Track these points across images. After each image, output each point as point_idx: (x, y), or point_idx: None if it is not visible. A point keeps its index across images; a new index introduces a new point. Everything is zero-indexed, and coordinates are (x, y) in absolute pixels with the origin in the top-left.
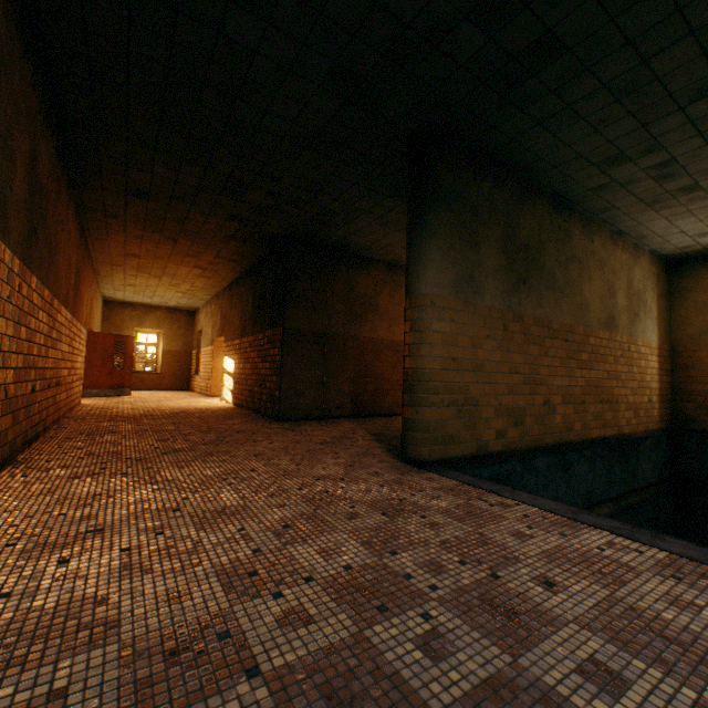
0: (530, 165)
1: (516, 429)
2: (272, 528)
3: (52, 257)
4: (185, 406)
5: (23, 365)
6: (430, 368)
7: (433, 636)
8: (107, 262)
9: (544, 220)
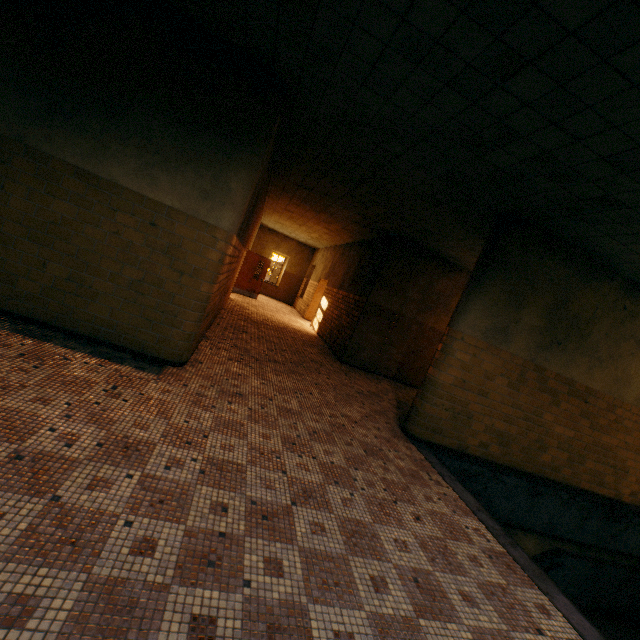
0: (603, 255)
1: (499, 448)
2: (308, 429)
3: (249, 226)
4: (286, 323)
5: (222, 289)
6: (442, 381)
7: (349, 500)
8: (272, 209)
9: (607, 299)
